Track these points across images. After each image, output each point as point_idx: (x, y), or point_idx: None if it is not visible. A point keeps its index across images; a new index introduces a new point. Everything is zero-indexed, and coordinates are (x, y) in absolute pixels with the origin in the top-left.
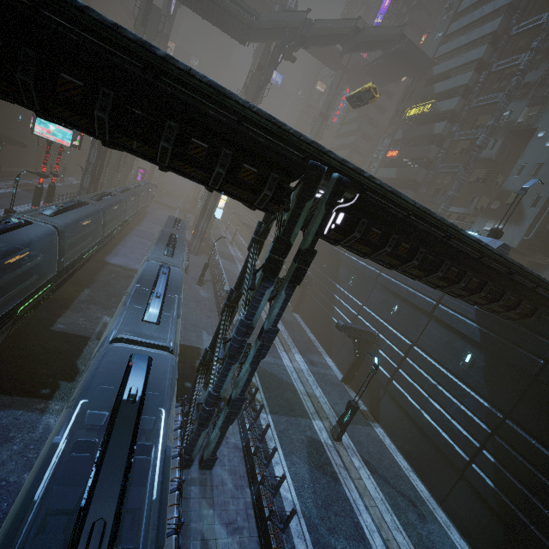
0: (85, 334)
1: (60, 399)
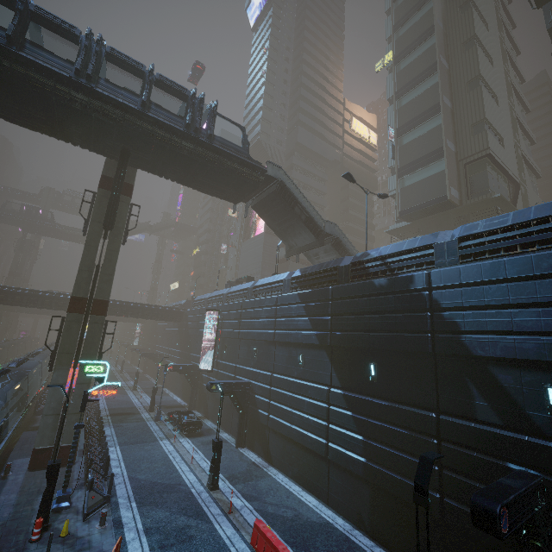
0: None
1: None
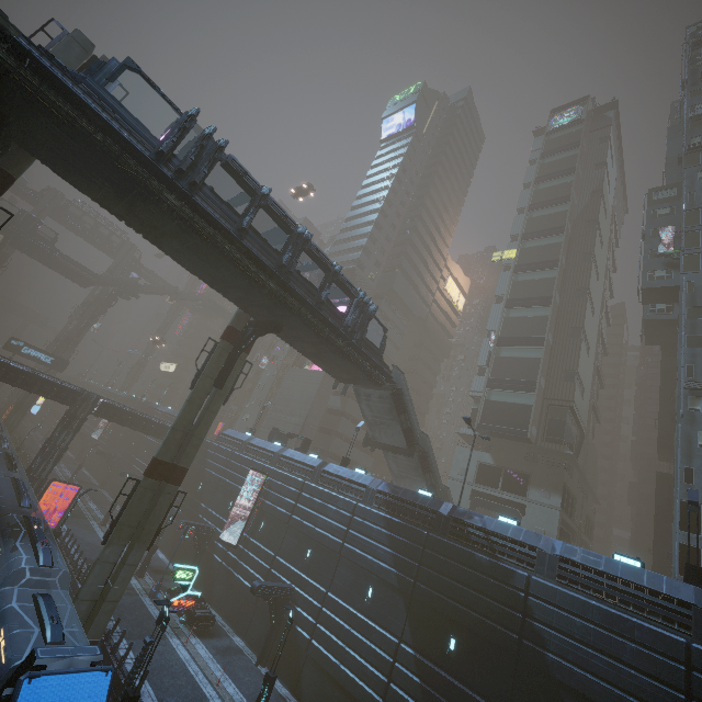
0: None
1: None
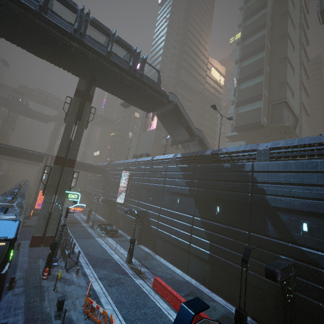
0: None
1: None
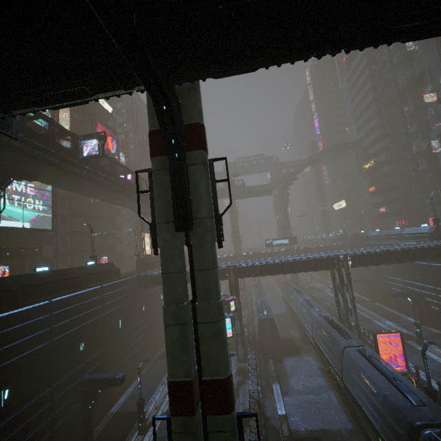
0: (290, 338)
1: (302, 353)
